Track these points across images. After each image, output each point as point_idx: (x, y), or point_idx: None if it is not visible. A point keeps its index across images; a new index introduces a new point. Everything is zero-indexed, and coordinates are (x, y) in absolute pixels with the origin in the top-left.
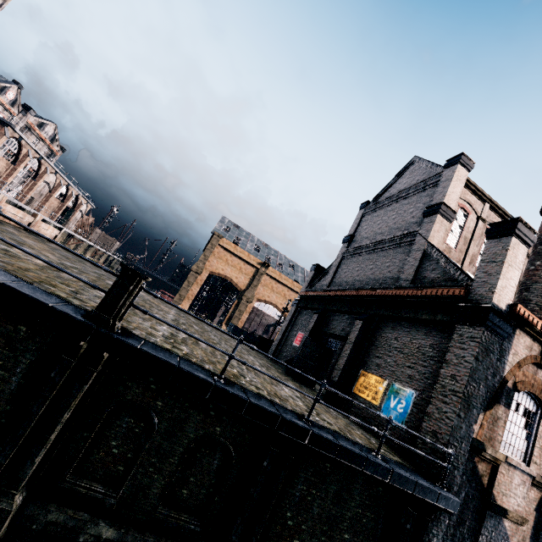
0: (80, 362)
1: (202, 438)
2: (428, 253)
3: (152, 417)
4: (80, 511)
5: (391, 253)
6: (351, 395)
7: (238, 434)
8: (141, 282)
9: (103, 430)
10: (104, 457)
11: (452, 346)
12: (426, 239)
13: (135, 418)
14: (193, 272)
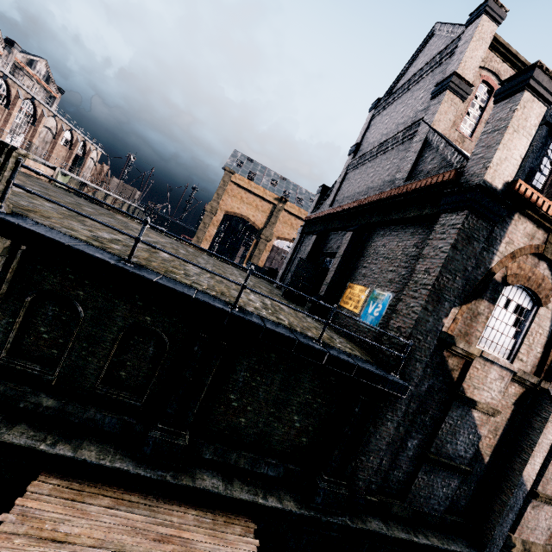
0: None
1: (132, 326)
2: (429, 142)
3: (74, 306)
4: (22, 385)
5: (393, 153)
6: (337, 307)
7: (171, 324)
8: (11, 154)
9: (30, 317)
10: (36, 341)
11: (432, 239)
12: (429, 125)
13: (60, 307)
14: (208, 212)
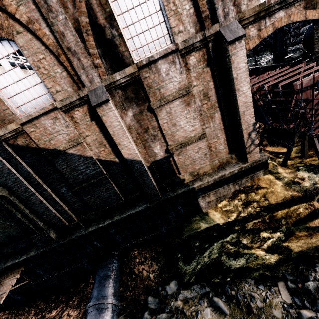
0: None
1: None
2: None
3: None
4: None
5: None
6: None
7: None
8: None
9: None
10: None
11: None
12: None
13: None
14: None
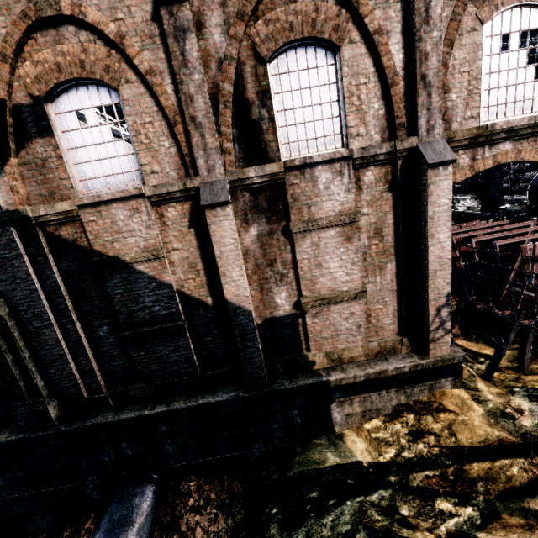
0: None
1: None
2: None
3: None
4: None
5: None
6: None
7: None
8: None
9: None
10: None
11: None
12: None
13: None
14: None
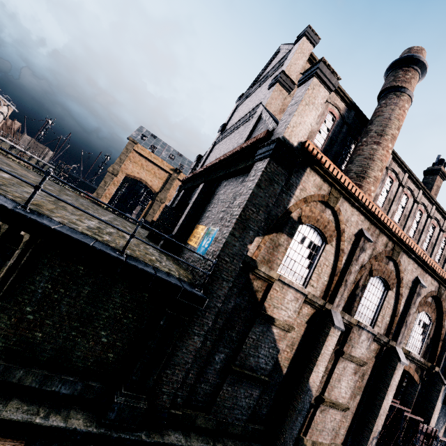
0: None
1: None
2: (262, 117)
3: None
4: None
5: (242, 128)
6: (185, 245)
7: None
8: None
9: None
10: None
11: (247, 181)
12: (263, 105)
13: None
14: (109, 173)
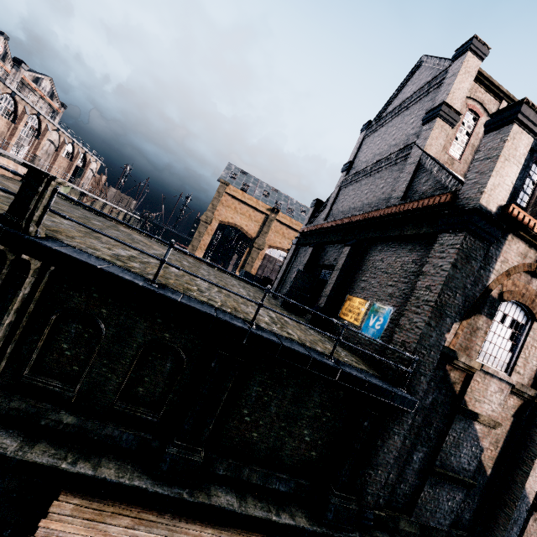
0: (12, 270)
1: (151, 343)
2: (423, 164)
3: (97, 323)
4: (43, 402)
5: (387, 173)
6: (337, 319)
7: (188, 340)
8: (50, 183)
9: (53, 335)
10: (58, 358)
11: (431, 257)
12: (422, 148)
13: (83, 325)
14: (203, 222)
